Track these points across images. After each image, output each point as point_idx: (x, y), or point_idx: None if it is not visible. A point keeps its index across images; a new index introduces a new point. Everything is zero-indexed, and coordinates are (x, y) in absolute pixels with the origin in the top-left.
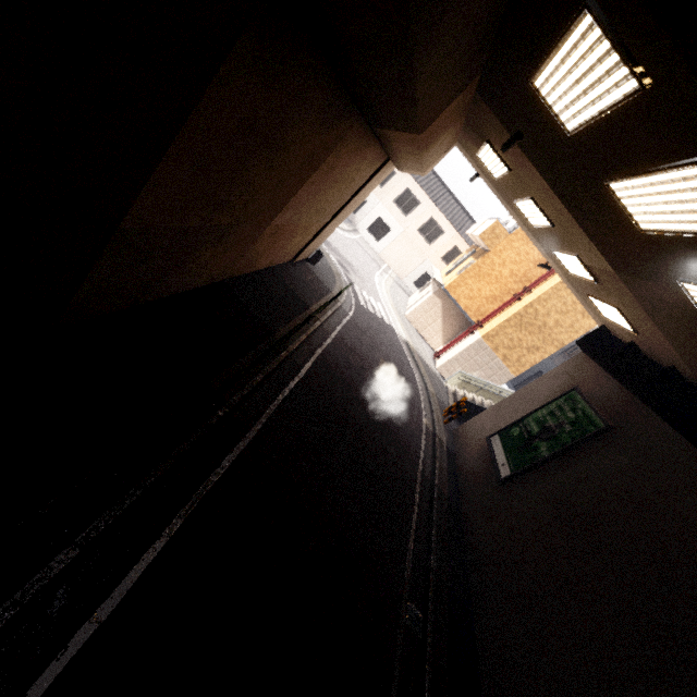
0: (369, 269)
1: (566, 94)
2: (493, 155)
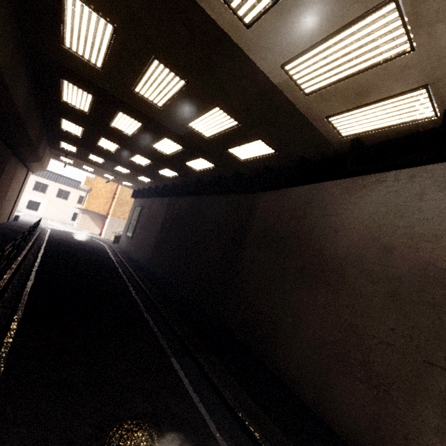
0: (43, 221)
1: (68, 149)
2: (65, 159)
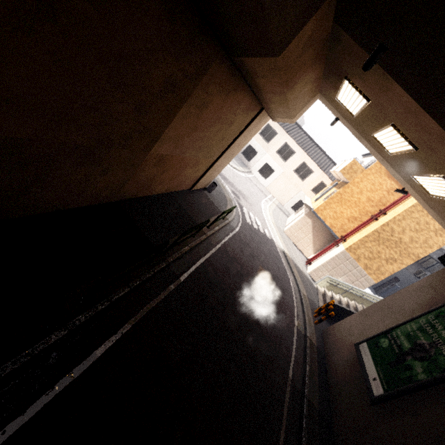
0: (257, 197)
1: None
2: (352, 90)
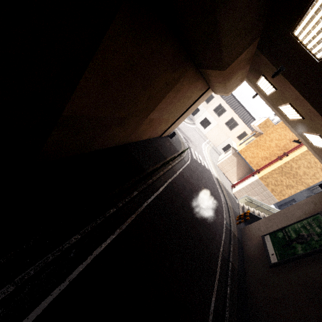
0: (199, 141)
1: (318, 34)
2: (266, 82)
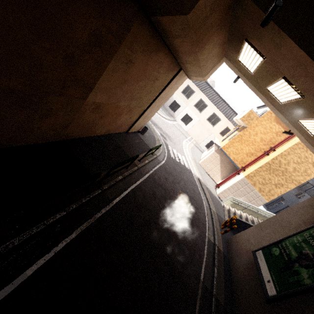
0: (180, 138)
1: None
2: (251, 50)
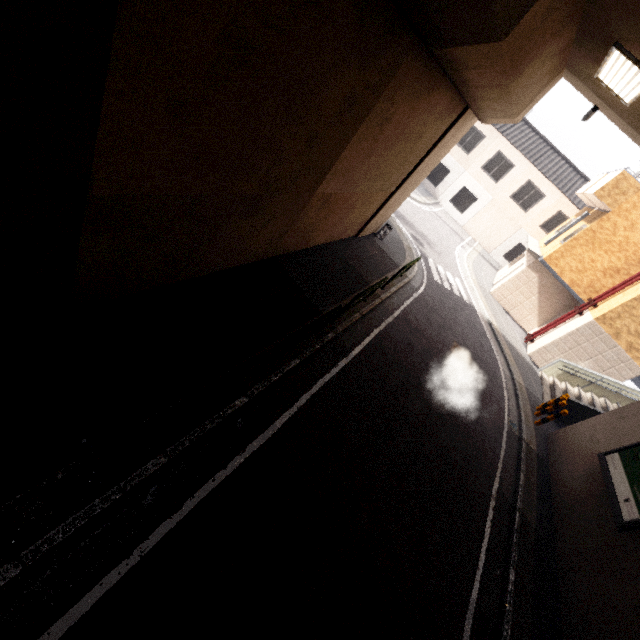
0: (449, 242)
1: None
2: (626, 63)
